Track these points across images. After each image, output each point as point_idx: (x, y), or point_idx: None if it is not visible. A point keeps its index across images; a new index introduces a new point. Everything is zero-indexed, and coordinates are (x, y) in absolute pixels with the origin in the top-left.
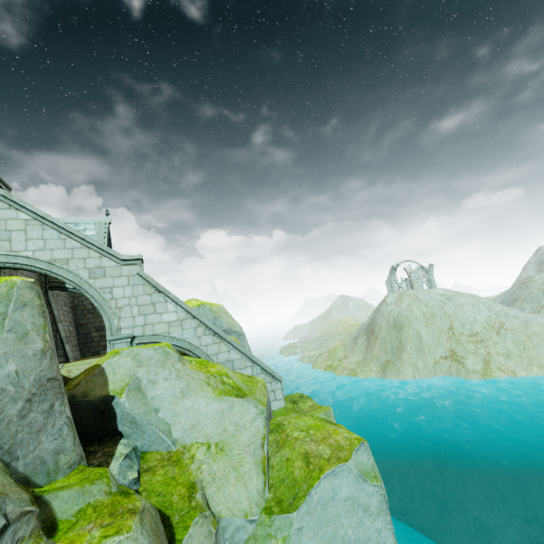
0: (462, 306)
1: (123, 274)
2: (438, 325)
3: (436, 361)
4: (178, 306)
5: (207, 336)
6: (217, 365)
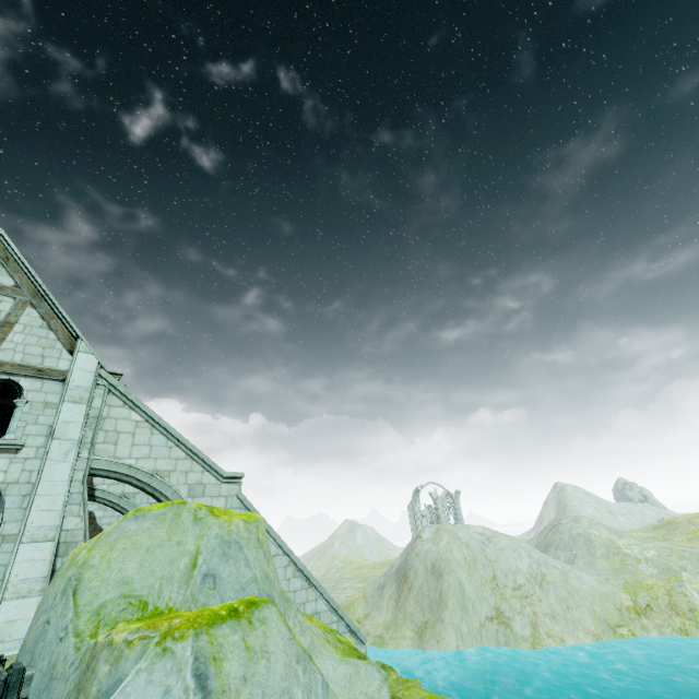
0: (503, 550)
1: (222, 494)
2: (480, 572)
3: (482, 623)
4: (271, 537)
5: (297, 578)
6: (313, 618)
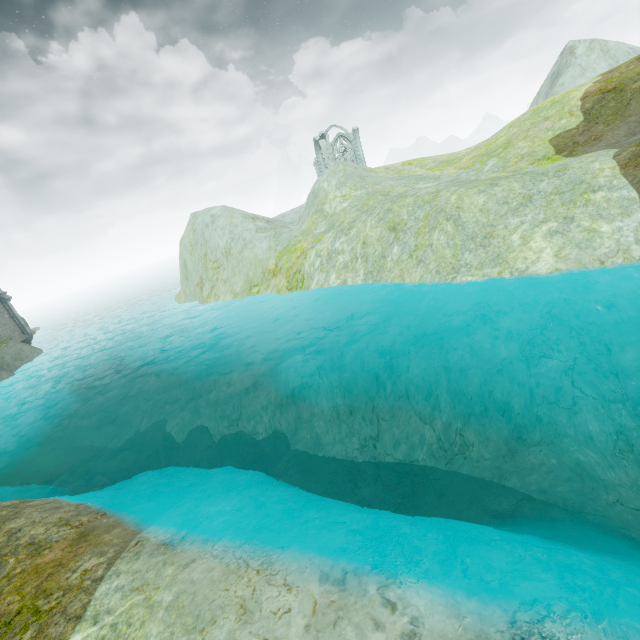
0: (215, 230)
1: None
2: (198, 252)
3: (195, 288)
4: None
5: None
6: None
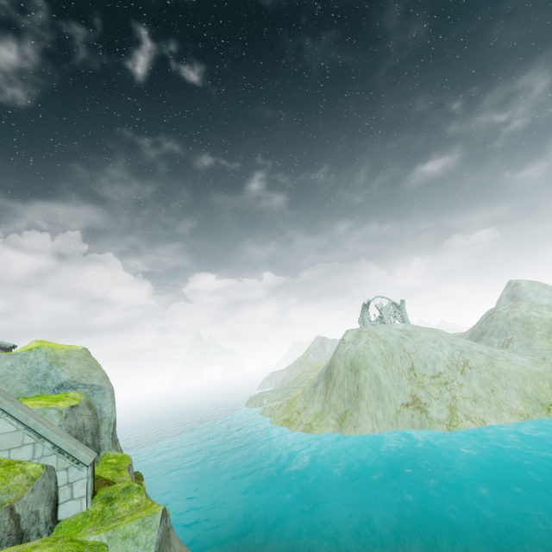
0: (423, 342)
1: None
2: (398, 365)
3: (397, 410)
4: None
5: None
6: None
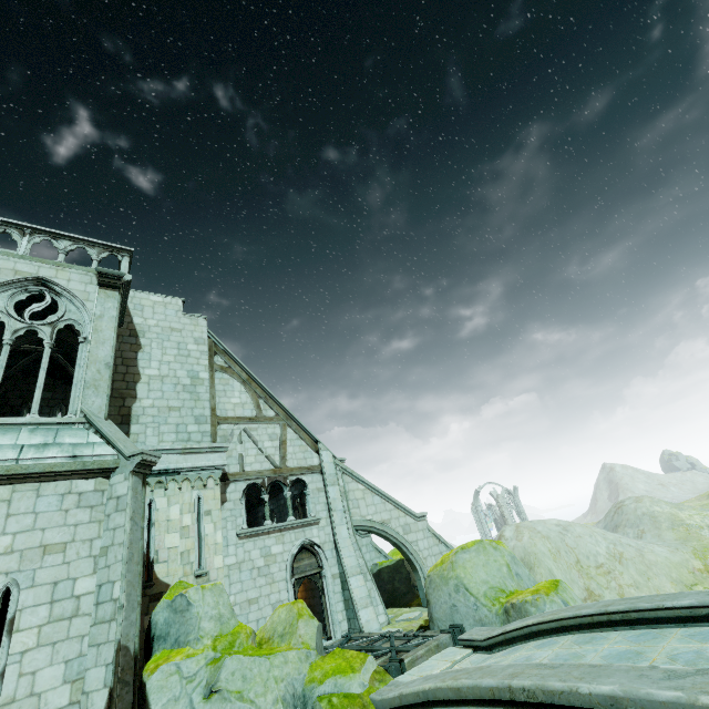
0: (580, 536)
1: (419, 529)
2: (565, 559)
3: None
4: None
5: None
6: None
